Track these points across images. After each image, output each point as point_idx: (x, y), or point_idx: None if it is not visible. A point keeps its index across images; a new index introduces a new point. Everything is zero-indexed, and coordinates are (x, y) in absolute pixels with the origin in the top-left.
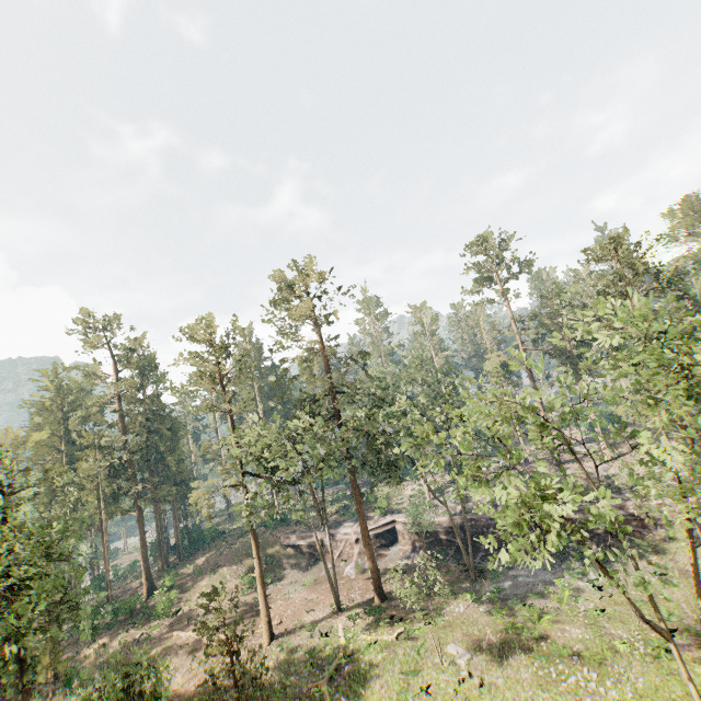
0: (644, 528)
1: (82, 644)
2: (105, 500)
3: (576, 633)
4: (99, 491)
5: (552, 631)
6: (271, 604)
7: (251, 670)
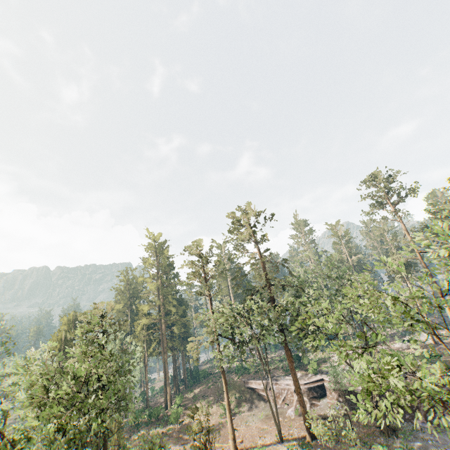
0: None
1: (133, 431)
2: (147, 345)
3: None
4: (144, 339)
5: None
6: (237, 426)
7: None
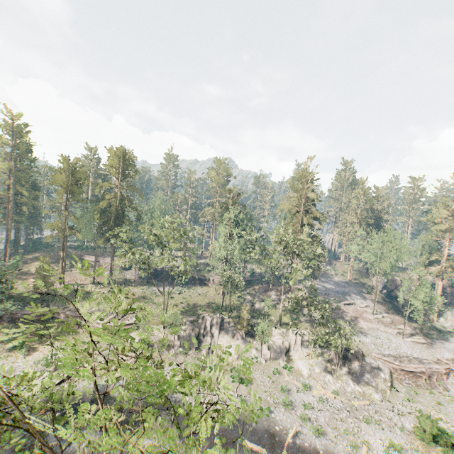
0: (210, 283)
1: None
2: None
3: (161, 300)
4: None
5: (155, 299)
6: (66, 276)
7: (50, 290)
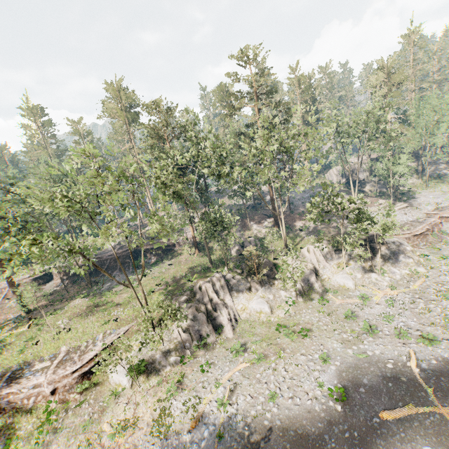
0: (175, 247)
1: None
2: None
3: (125, 296)
4: None
5: (115, 298)
6: None
7: None
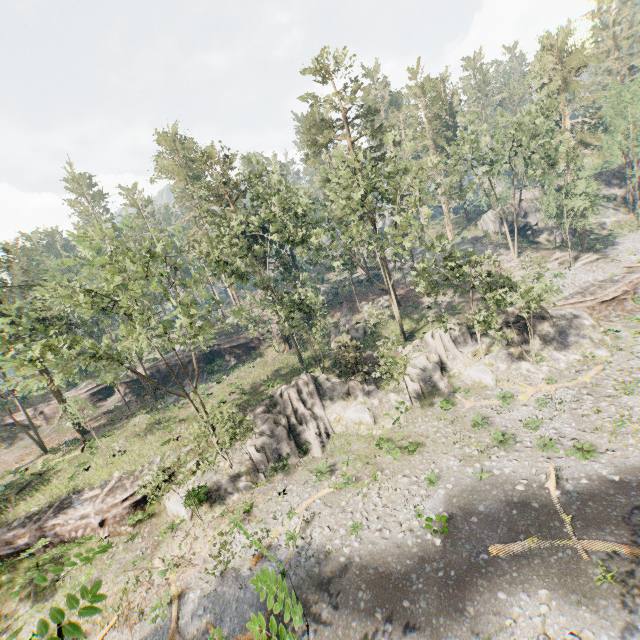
0: (261, 344)
1: None
2: None
3: (192, 410)
4: None
5: (181, 413)
6: None
7: None
